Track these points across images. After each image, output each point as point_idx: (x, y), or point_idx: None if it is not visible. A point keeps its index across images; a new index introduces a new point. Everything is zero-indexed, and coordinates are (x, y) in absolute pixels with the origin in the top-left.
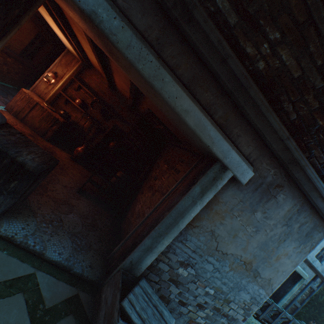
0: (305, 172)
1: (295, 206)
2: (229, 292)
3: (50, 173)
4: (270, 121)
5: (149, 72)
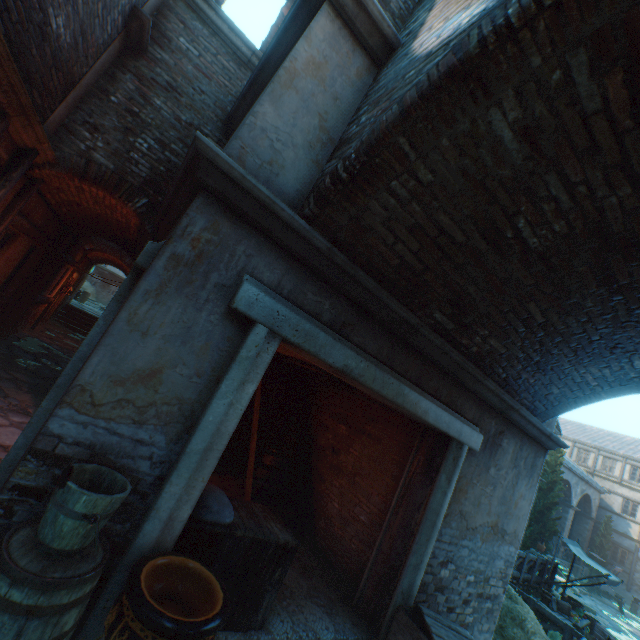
0: (519, 413)
1: (517, 443)
2: (486, 569)
3: None
4: (487, 385)
5: (392, 393)
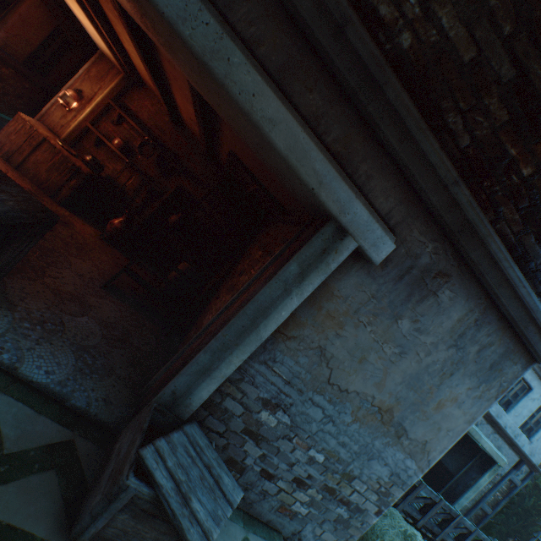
0: (487, 250)
1: (472, 313)
2: (351, 461)
3: (57, 252)
4: (424, 149)
5: (204, 44)
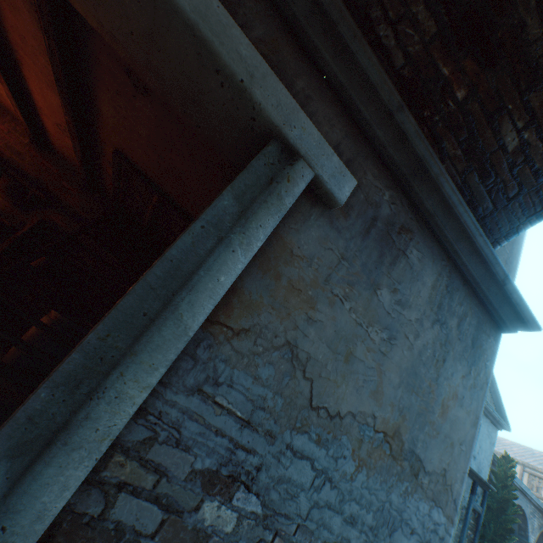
0: (441, 194)
1: (441, 277)
2: None
3: None
4: (363, 64)
5: None
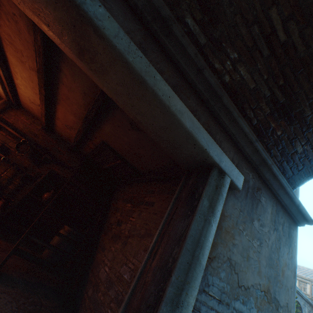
0: (271, 171)
1: (273, 207)
2: None
3: None
4: (241, 125)
5: (140, 67)
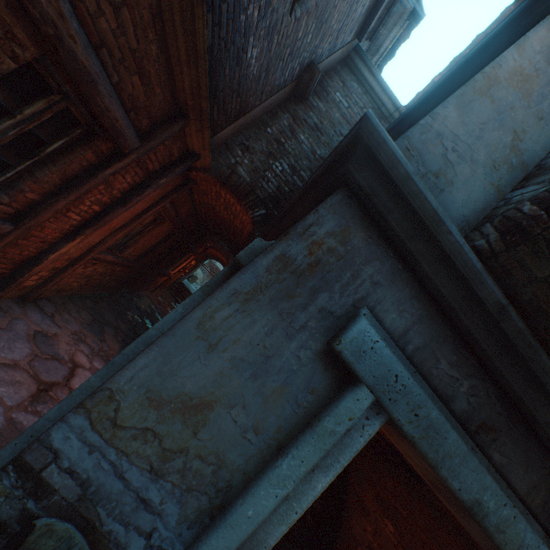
0: None
1: None
2: None
3: None
4: None
5: None
